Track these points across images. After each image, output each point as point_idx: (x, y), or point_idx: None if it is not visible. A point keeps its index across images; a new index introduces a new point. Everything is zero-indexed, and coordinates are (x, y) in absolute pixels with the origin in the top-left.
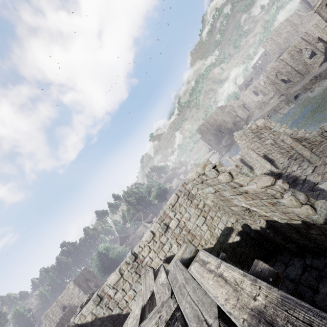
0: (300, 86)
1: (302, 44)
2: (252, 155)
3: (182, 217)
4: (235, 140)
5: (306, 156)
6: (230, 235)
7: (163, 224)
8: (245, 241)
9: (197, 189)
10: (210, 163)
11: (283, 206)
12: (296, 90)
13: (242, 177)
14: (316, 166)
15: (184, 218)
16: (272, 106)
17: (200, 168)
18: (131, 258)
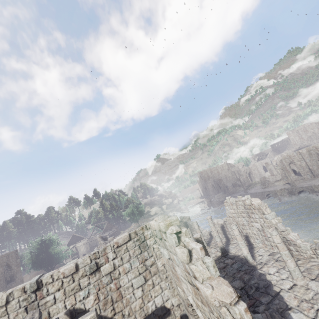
0: (308, 184)
1: None
2: (234, 230)
3: (121, 265)
4: (224, 204)
5: (289, 266)
6: None
7: (95, 263)
8: None
9: (155, 241)
10: (177, 225)
11: None
12: (302, 186)
13: (202, 266)
14: (296, 284)
15: (122, 267)
16: (275, 188)
17: (163, 224)
18: (31, 286)
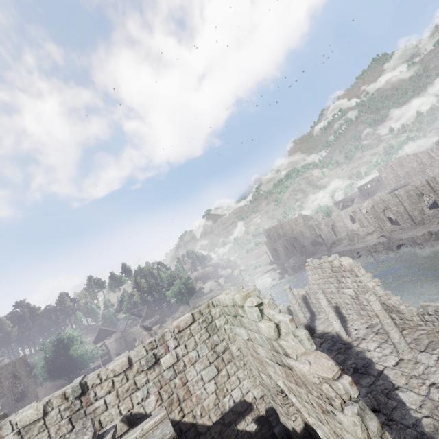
0: (408, 235)
1: (425, 188)
2: (321, 300)
3: (186, 355)
4: (306, 268)
5: (393, 337)
6: (243, 417)
7: (152, 354)
8: (263, 437)
9: (226, 321)
10: (257, 295)
11: (339, 424)
12: (402, 238)
13: (294, 341)
14: (403, 358)
15: (187, 357)
16: (367, 243)
17: (239, 296)
18: (74, 391)
